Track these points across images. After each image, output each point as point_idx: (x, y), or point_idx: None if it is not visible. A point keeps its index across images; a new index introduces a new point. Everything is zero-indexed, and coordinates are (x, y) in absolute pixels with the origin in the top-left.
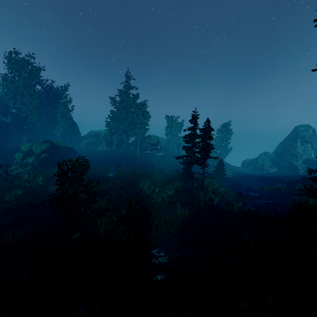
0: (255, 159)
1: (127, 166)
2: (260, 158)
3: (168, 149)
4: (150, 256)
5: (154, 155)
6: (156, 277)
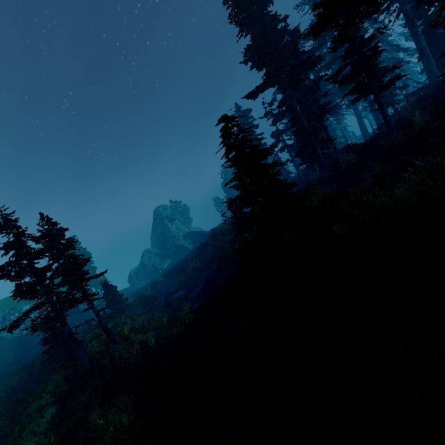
0: (141, 264)
1: None
2: (146, 260)
3: None
4: None
5: None
6: None
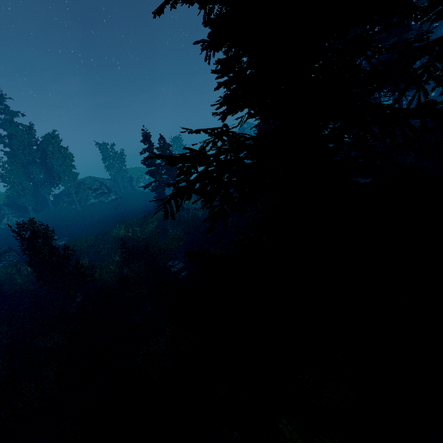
0: None
1: (75, 227)
2: None
3: (117, 191)
4: (169, 268)
5: (103, 202)
6: (181, 275)
